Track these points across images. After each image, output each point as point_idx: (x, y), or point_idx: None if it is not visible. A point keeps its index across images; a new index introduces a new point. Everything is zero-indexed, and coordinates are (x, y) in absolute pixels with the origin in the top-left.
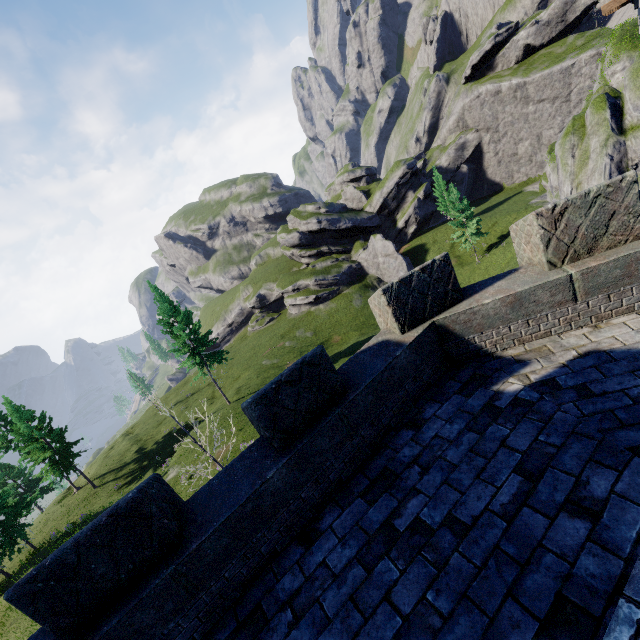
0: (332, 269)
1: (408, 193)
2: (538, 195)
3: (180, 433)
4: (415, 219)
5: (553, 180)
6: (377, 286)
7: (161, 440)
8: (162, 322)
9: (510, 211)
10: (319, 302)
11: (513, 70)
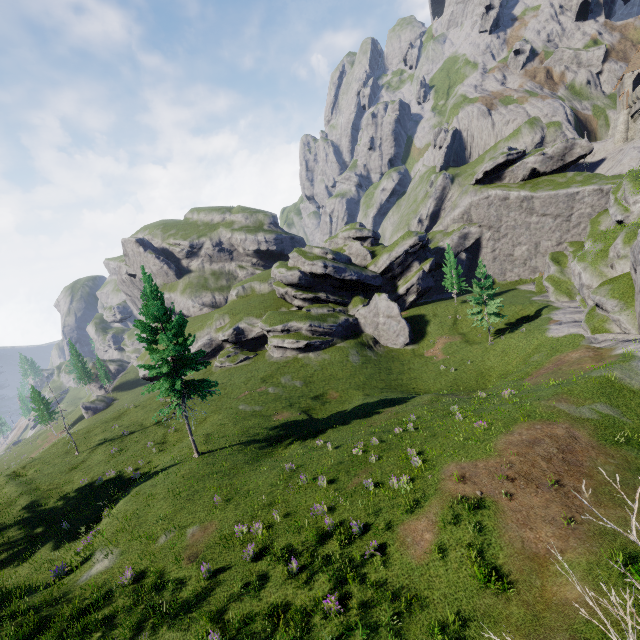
0: (328, 318)
1: (414, 263)
2: (537, 294)
3: (108, 488)
4: (417, 289)
5: (586, 278)
6: (373, 346)
7: (73, 494)
8: (143, 324)
9: (514, 302)
10: (309, 350)
11: (520, 185)
